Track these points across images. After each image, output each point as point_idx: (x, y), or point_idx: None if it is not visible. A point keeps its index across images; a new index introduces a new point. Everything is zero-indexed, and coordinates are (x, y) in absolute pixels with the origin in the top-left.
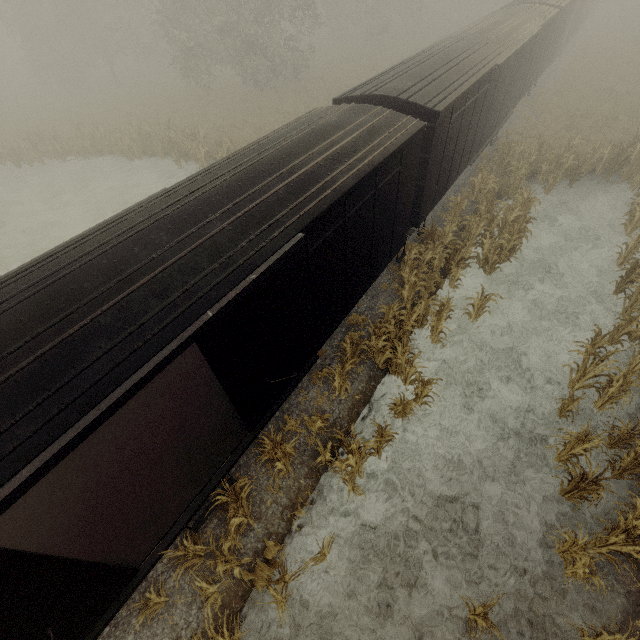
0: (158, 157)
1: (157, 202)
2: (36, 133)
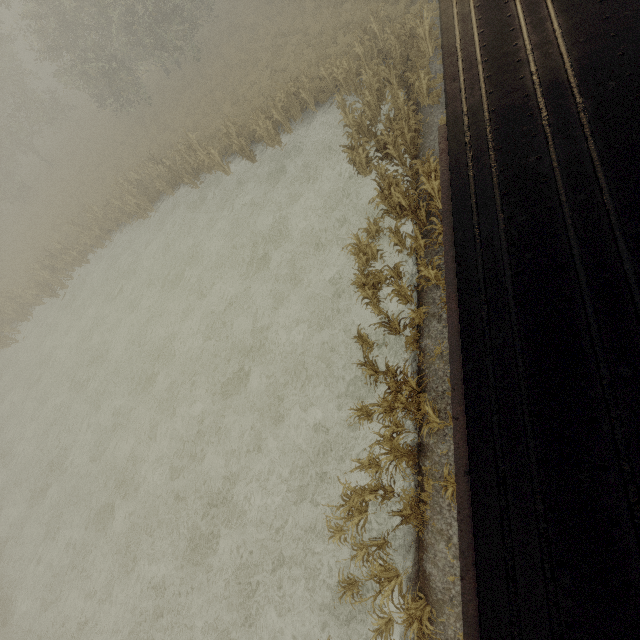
0: (166, 197)
1: (493, 135)
2: (46, 255)
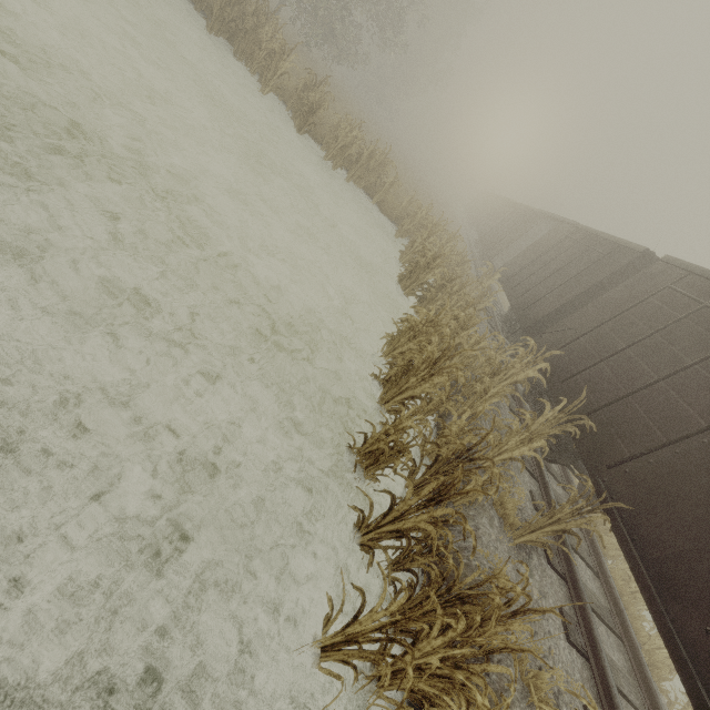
0: None
1: None
2: None
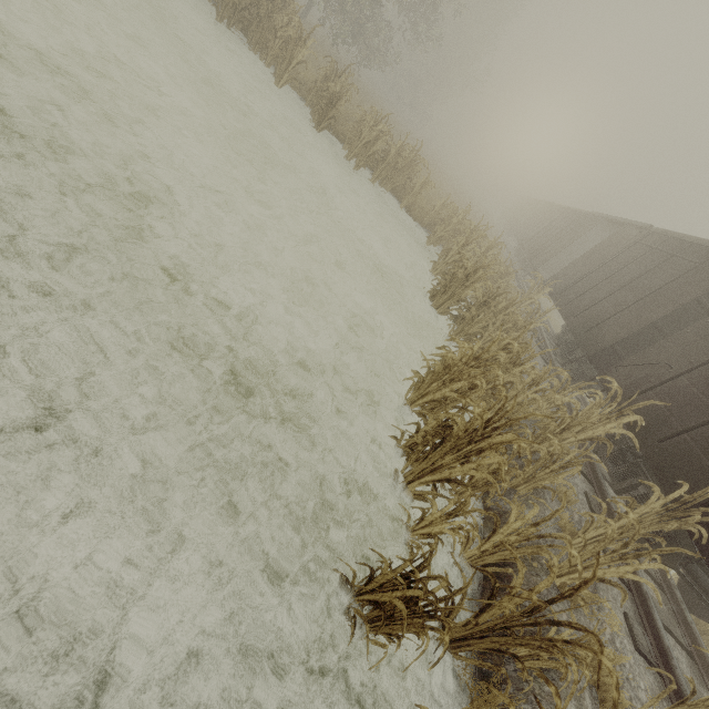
0: None
1: None
2: None
